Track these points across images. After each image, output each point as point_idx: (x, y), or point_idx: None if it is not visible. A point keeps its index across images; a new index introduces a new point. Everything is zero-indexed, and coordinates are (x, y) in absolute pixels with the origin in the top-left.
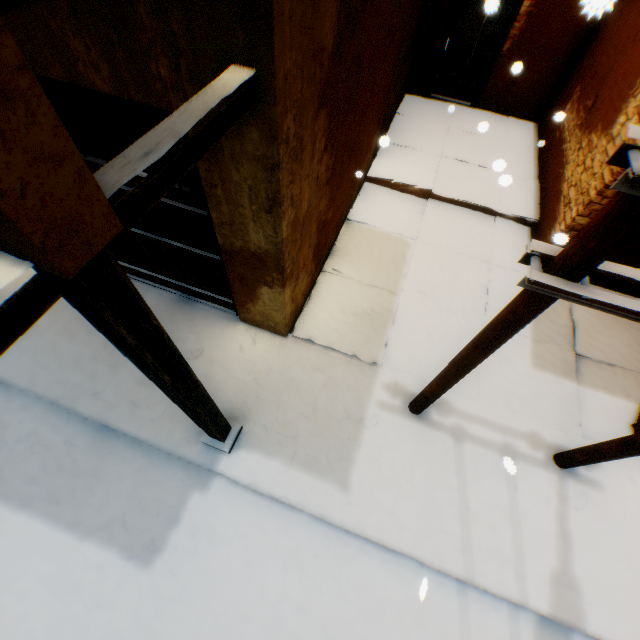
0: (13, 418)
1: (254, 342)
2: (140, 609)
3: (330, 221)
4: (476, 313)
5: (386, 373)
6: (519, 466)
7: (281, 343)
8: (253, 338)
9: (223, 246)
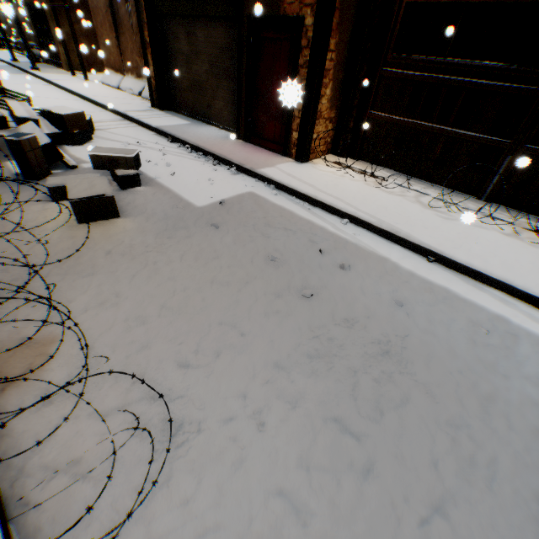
0: (11, 69)
1: (62, 71)
2: None
3: (96, 57)
4: None
5: (78, 75)
6: (78, 79)
7: (66, 72)
8: (63, 71)
9: (54, 36)
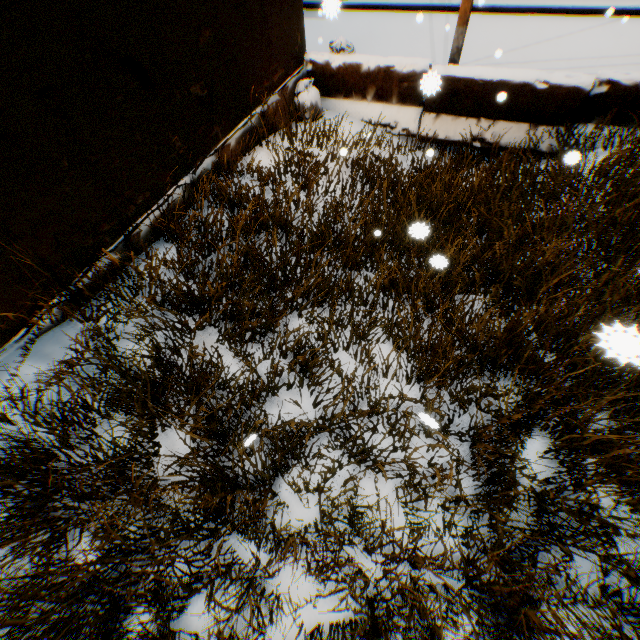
0: None
1: None
2: (325, 23)
3: None
4: None
5: None
6: None
7: None
8: None
9: None
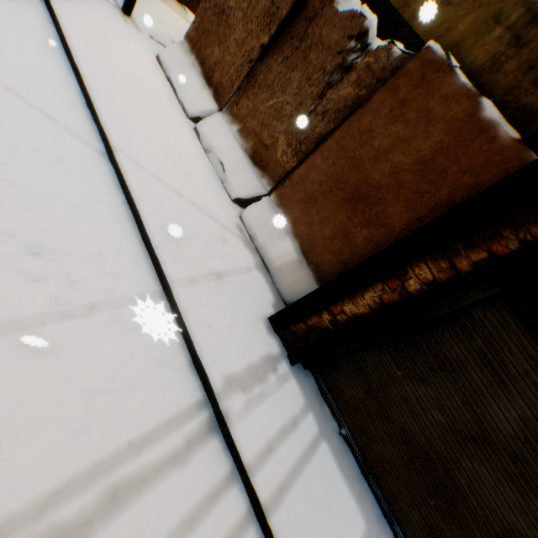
0: None
1: None
2: None
3: None
4: (179, 32)
5: None
6: None
7: None
8: None
9: None
